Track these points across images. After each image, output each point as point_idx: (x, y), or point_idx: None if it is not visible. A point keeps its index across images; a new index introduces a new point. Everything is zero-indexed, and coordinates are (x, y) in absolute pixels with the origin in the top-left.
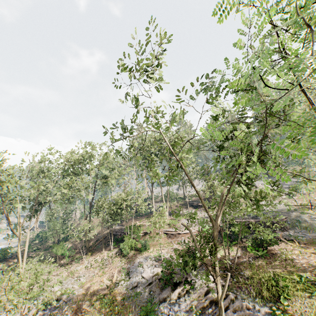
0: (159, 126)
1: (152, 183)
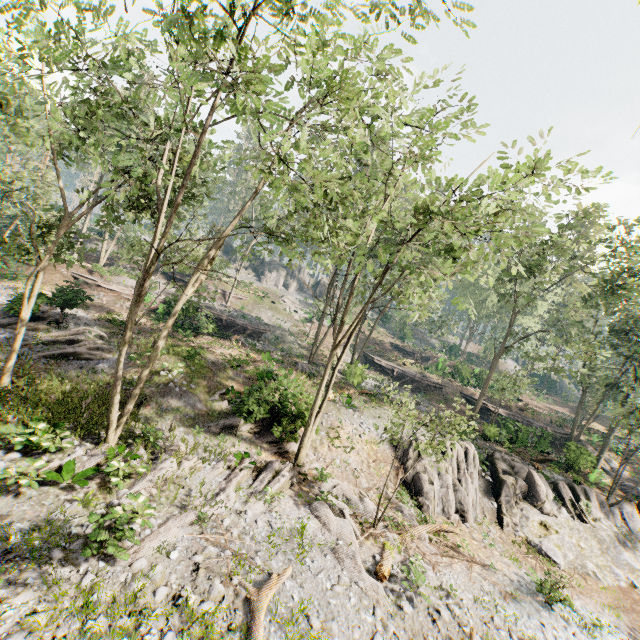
0: (28, 56)
1: (97, 196)
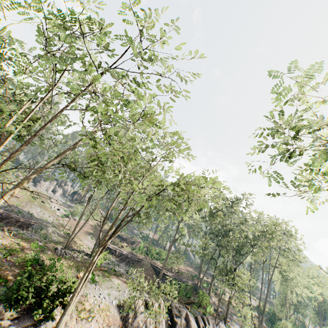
0: None
1: None
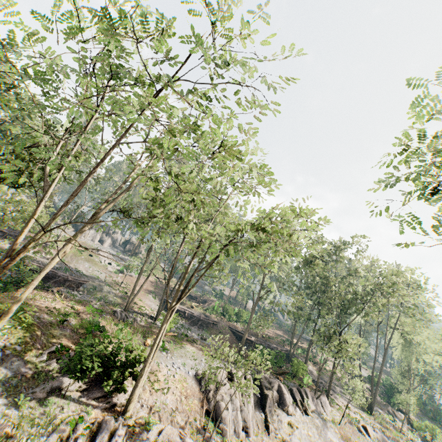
0: None
1: None
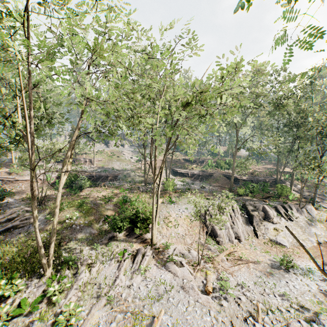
0: None
1: None
